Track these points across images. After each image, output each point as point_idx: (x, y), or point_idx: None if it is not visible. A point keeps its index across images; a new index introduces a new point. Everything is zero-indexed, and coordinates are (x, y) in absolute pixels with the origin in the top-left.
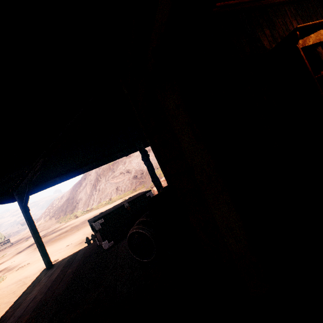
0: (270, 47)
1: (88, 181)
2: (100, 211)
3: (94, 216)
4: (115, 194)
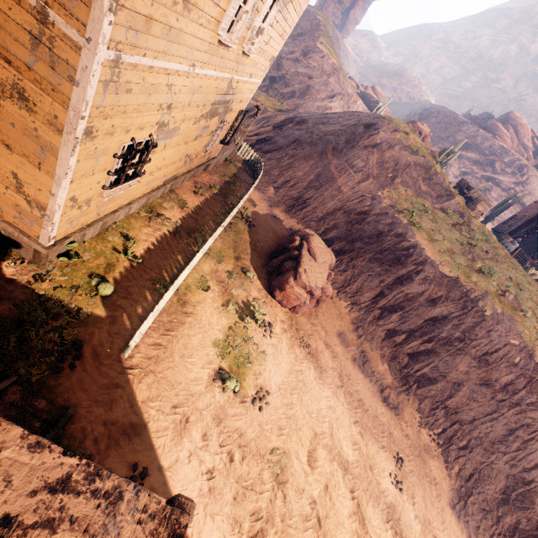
0: None
1: None
2: None
3: None
4: None
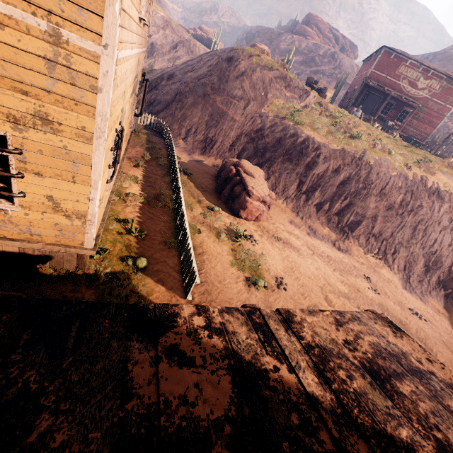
0: None
1: None
2: None
3: None
4: None
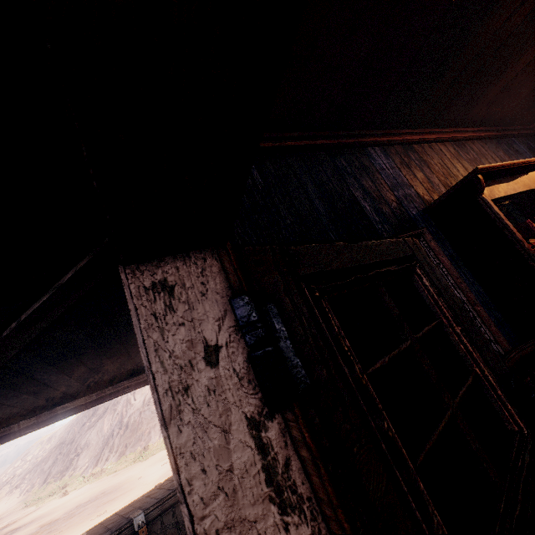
0: (430, 197)
1: (111, 404)
2: (117, 479)
3: (99, 494)
4: (158, 436)
